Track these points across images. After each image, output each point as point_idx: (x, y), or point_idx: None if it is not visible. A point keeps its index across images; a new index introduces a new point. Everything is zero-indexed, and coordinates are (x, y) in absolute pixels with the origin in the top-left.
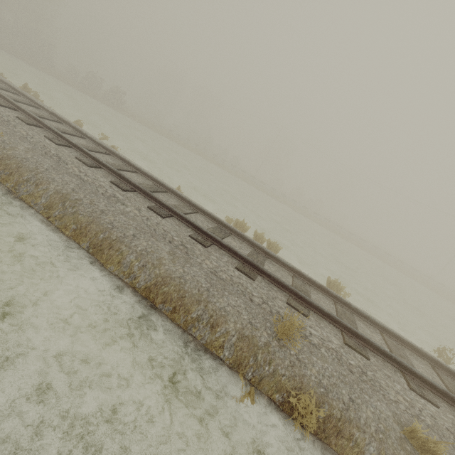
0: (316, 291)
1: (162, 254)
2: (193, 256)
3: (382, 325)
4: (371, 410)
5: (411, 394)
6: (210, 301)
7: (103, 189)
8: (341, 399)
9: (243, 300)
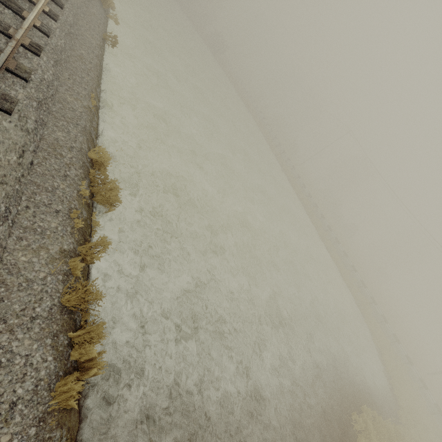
0: None
1: None
2: None
3: None
4: None
5: None
6: None
7: None
8: None
9: None
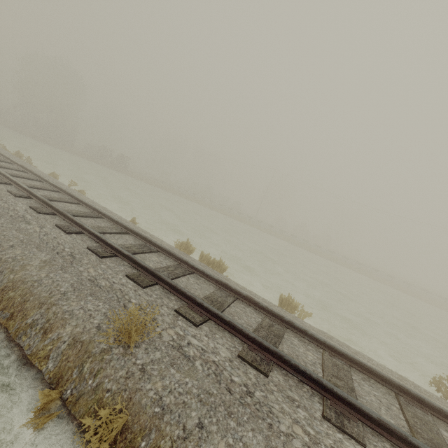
0: (244, 305)
1: (33, 261)
2: (76, 264)
3: (323, 340)
4: (228, 443)
5: (319, 425)
6: (56, 305)
7: (14, 212)
8: (182, 424)
9: (111, 306)
